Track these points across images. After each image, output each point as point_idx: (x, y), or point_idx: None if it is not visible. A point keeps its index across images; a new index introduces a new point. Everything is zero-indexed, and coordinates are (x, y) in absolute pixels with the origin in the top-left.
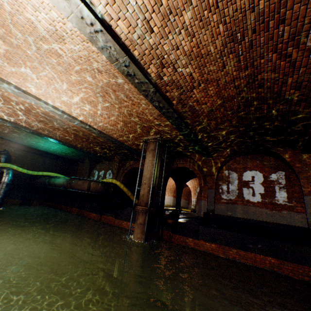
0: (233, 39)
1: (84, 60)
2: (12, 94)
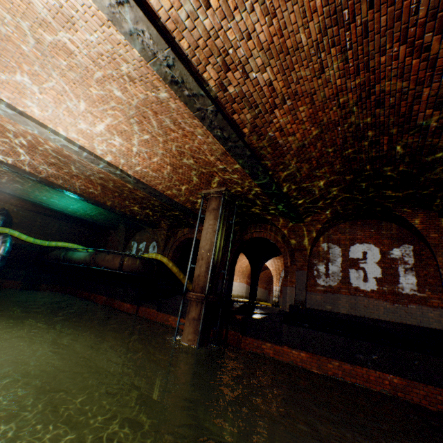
0: (336, 19)
1: (107, 60)
2: (6, 119)
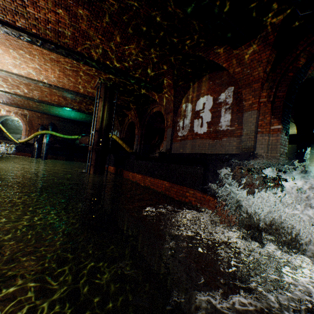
0: None
1: None
2: None
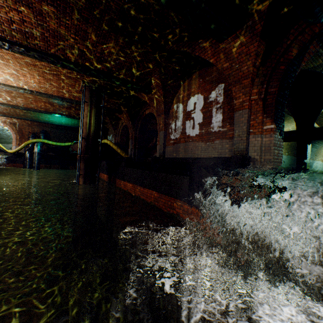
0: None
1: None
2: None
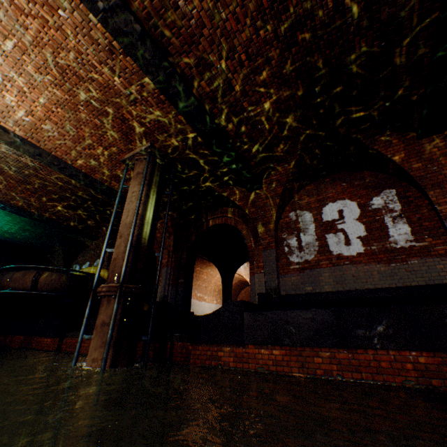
0: None
1: None
2: None
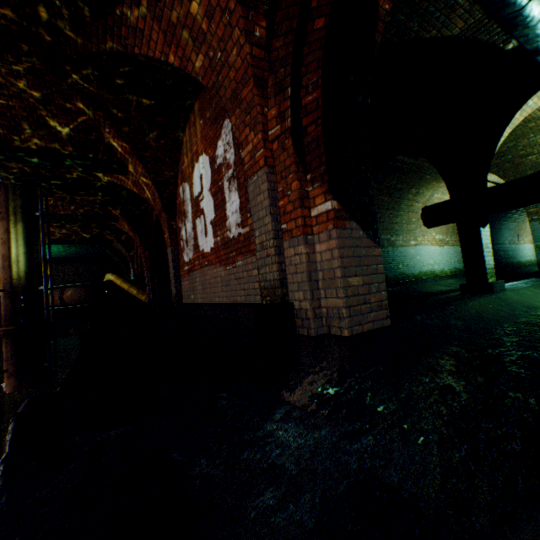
0: None
1: None
2: None
